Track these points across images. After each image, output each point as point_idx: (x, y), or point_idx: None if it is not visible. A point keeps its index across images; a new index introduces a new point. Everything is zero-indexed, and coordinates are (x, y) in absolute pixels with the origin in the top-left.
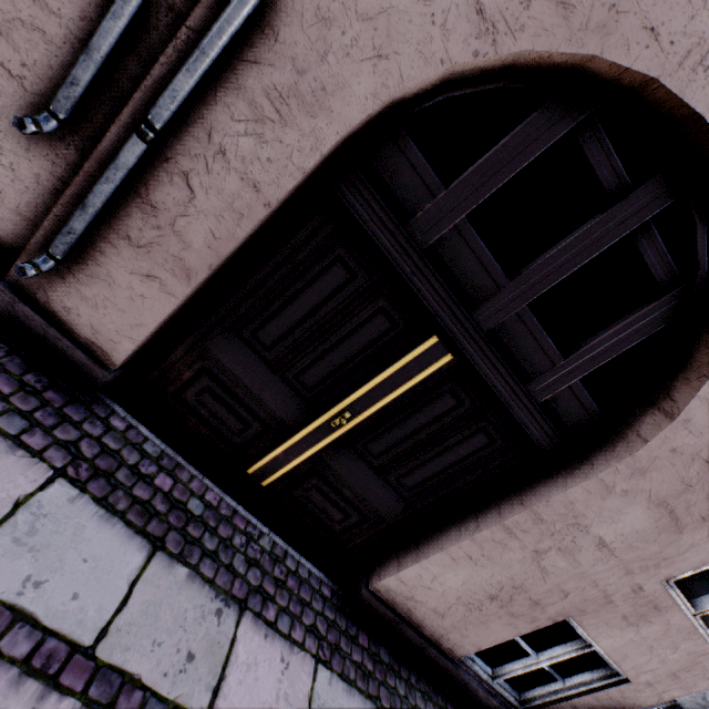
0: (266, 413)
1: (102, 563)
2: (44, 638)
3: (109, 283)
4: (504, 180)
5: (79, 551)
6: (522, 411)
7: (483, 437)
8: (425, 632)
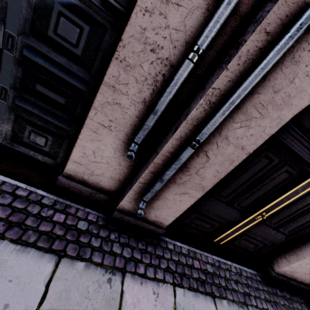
0: (222, 220)
1: None
2: None
3: (164, 199)
4: None
5: None
6: None
7: None
8: (298, 280)
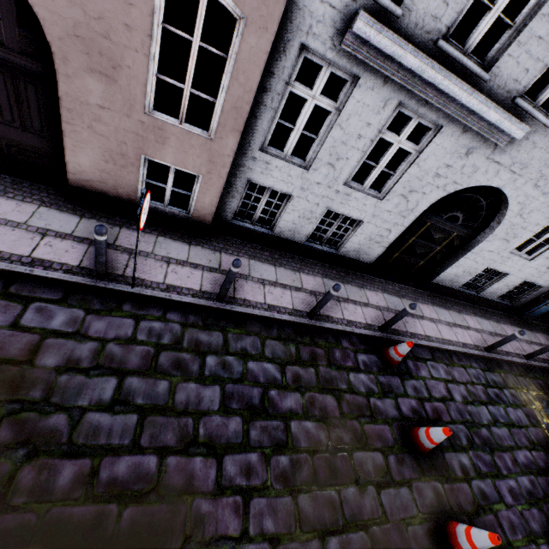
0: None
1: None
2: None
3: None
4: None
5: None
6: (20, 61)
7: (30, 85)
8: (111, 195)
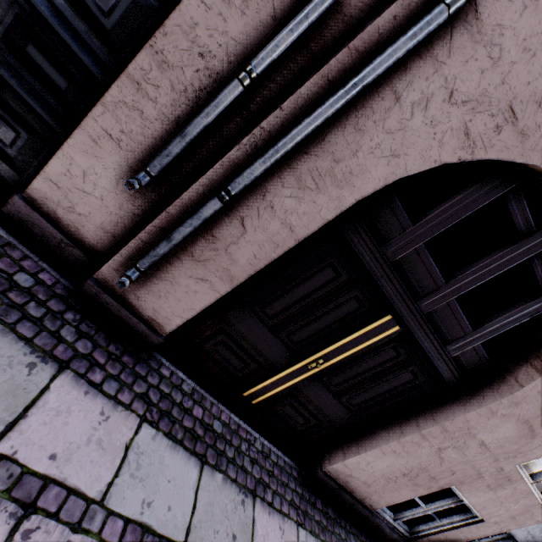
0: (262, 358)
1: (178, 481)
2: (160, 541)
3: (172, 282)
4: (453, 222)
5: (164, 475)
6: (440, 361)
7: (410, 375)
8: (356, 494)
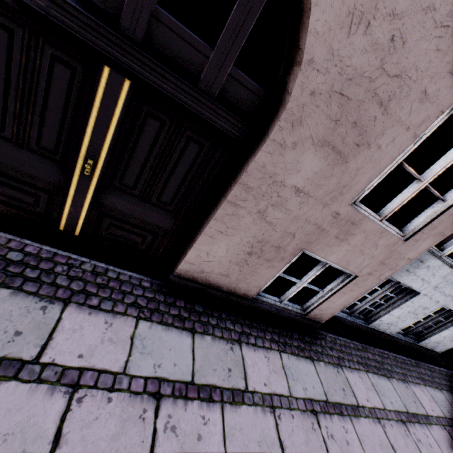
0: (41, 183)
1: None
2: None
3: None
4: None
5: None
6: (206, 111)
7: (194, 145)
8: (224, 289)
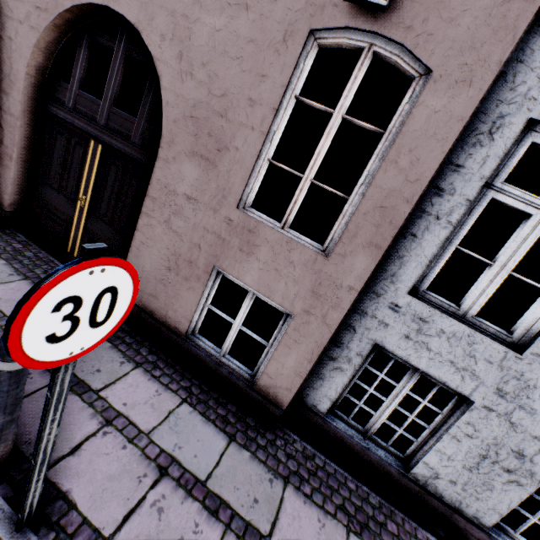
0: (65, 216)
1: None
2: None
3: None
4: (82, 69)
5: None
6: (136, 154)
7: (135, 179)
8: (157, 316)
